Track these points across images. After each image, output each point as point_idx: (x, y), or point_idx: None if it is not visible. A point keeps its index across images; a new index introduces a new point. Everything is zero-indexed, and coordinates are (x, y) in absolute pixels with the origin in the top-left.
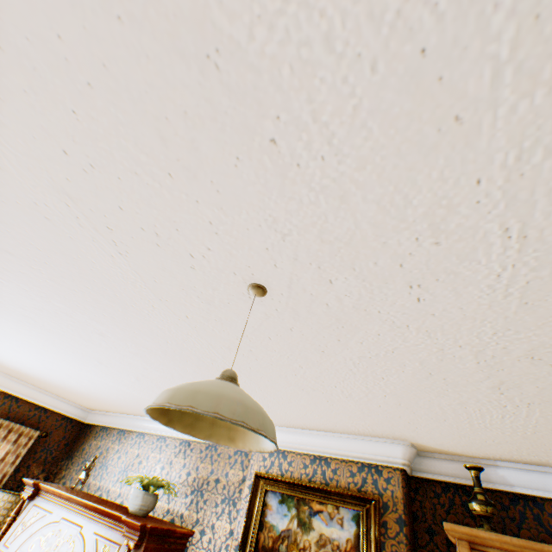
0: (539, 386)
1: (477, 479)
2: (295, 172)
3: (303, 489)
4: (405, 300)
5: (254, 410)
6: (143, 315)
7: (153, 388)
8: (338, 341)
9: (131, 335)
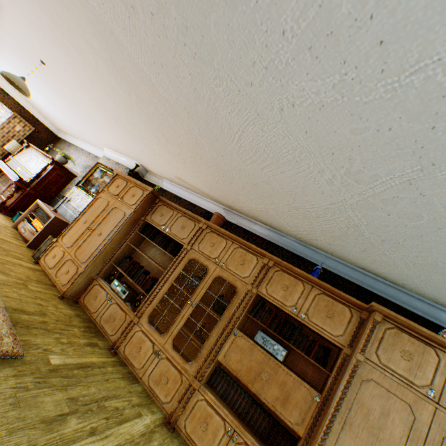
0: (121, 124)
1: (135, 167)
2: (21, 28)
3: (108, 169)
4: (69, 77)
5: (17, 81)
6: (31, 66)
7: (64, 114)
8: (75, 92)
9: (35, 76)
